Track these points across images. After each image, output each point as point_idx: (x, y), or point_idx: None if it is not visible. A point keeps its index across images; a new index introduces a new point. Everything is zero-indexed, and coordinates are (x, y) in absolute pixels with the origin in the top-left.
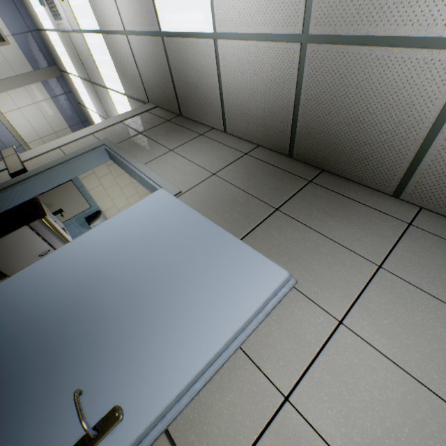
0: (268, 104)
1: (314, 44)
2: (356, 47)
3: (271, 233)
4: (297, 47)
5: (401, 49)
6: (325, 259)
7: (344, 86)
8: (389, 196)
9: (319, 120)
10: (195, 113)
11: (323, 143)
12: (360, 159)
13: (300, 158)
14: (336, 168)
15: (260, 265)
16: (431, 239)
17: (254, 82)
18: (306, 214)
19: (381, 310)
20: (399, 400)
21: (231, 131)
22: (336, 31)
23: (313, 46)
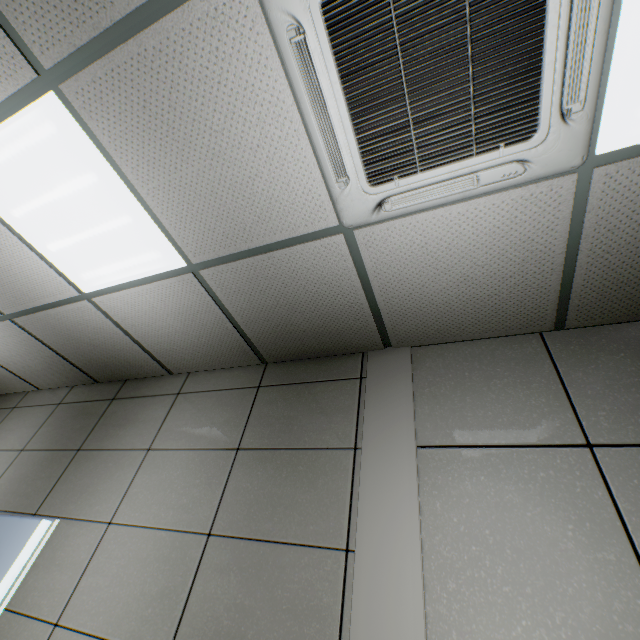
0: (40, 358)
1: (18, 318)
2: (39, 313)
3: (69, 480)
4: (10, 322)
5: (60, 307)
6: (110, 473)
7: (63, 332)
8: (171, 375)
9: (79, 353)
10: (1, 388)
11: (101, 365)
12: (129, 364)
13: (105, 380)
14: (128, 375)
15: (22, 529)
16: (189, 398)
17: (13, 349)
18: (104, 437)
19: (141, 488)
20: (137, 553)
21: (43, 387)
22: (19, 309)
23: (18, 319)
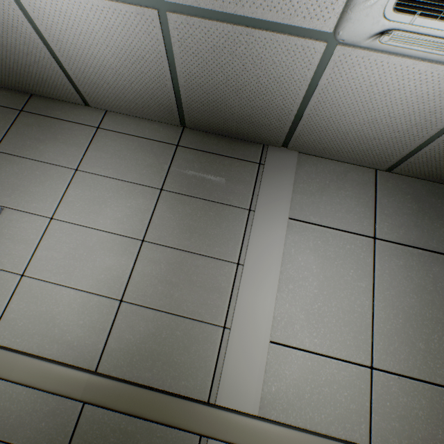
0: None
1: None
2: None
3: None
4: None
5: None
6: (39, 180)
7: None
8: (86, 107)
9: None
10: None
11: (3, 68)
12: (40, 80)
13: (4, 86)
14: (37, 90)
15: None
16: (110, 135)
17: None
18: (22, 146)
19: (76, 199)
20: (83, 242)
21: None
22: None
23: None
